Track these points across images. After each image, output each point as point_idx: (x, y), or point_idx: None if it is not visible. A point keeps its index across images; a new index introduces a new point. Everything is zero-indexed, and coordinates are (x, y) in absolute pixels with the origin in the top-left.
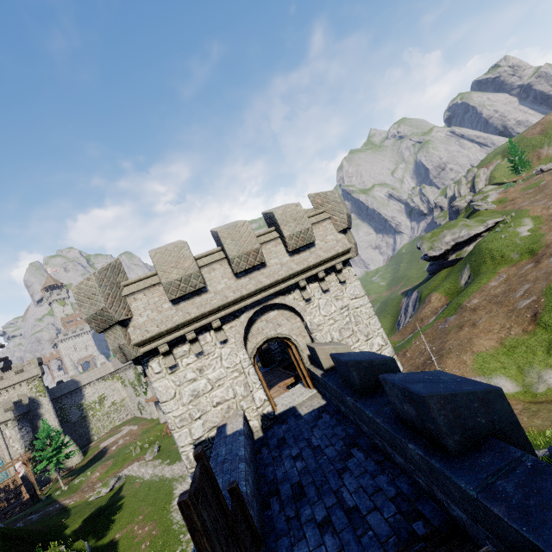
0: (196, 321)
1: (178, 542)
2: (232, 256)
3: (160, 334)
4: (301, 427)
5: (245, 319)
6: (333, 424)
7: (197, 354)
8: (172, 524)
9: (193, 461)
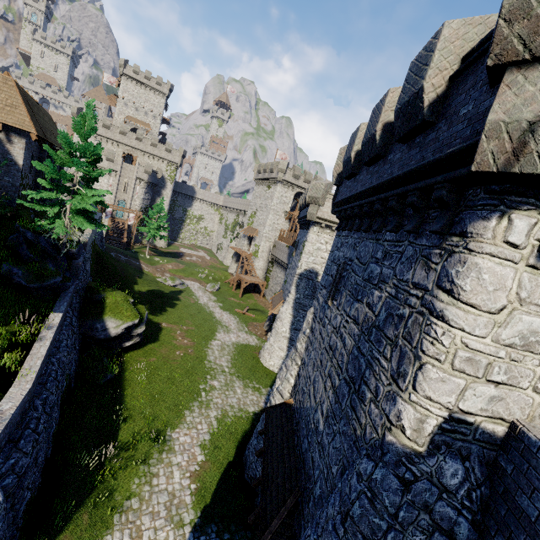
0: None
1: (204, 379)
2: None
3: None
4: None
5: None
6: None
7: None
8: (205, 359)
9: (424, 435)
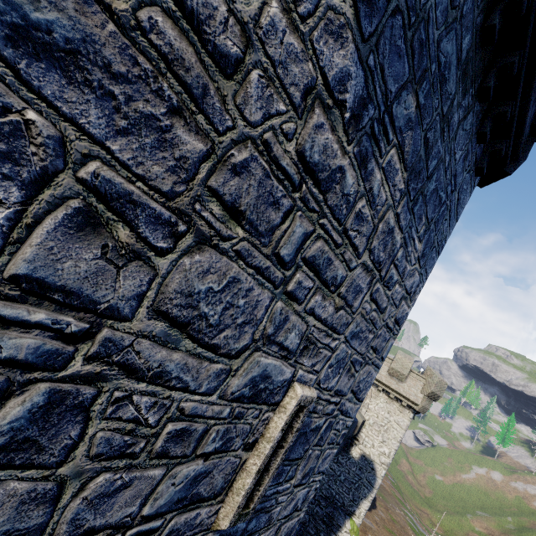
0: None
1: None
2: None
3: None
4: None
5: None
6: None
7: None
8: None
9: None
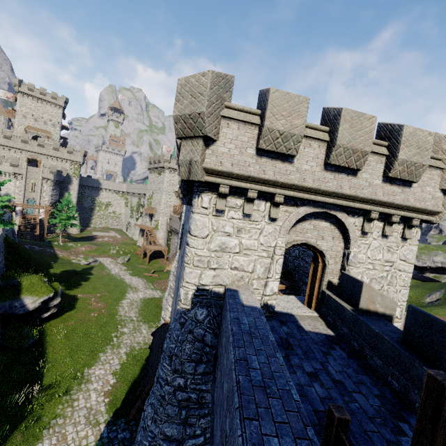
0: (265, 183)
1: (115, 329)
2: (340, 143)
3: (230, 174)
4: (308, 342)
5: (302, 212)
6: (354, 367)
7: (245, 215)
8: (117, 314)
9: (189, 300)
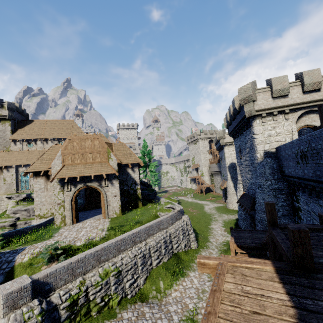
0: (279, 108)
1: (210, 216)
2: (306, 83)
3: (265, 109)
4: None
5: (299, 113)
6: None
7: (274, 122)
8: (206, 212)
9: (262, 156)
